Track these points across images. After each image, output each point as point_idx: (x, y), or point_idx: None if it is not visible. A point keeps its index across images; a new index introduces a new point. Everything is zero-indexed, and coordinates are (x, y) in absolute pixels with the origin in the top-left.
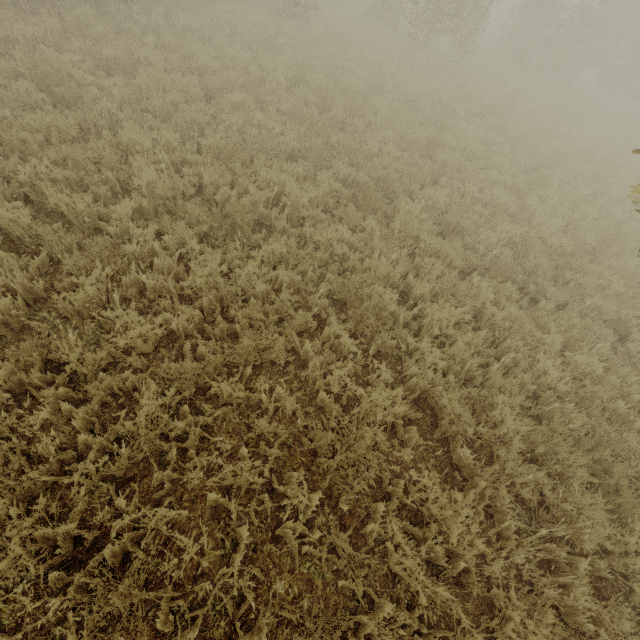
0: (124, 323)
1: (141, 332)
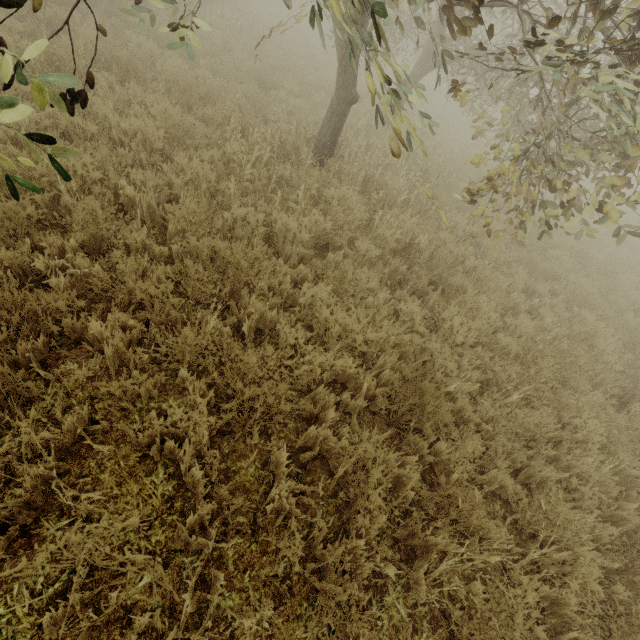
0: None
1: None
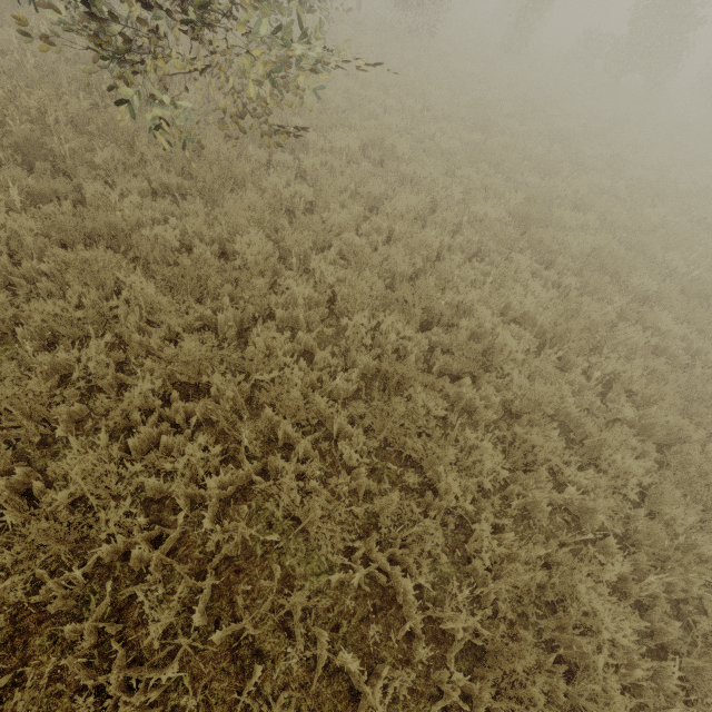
0: (440, 146)
1: (453, 144)
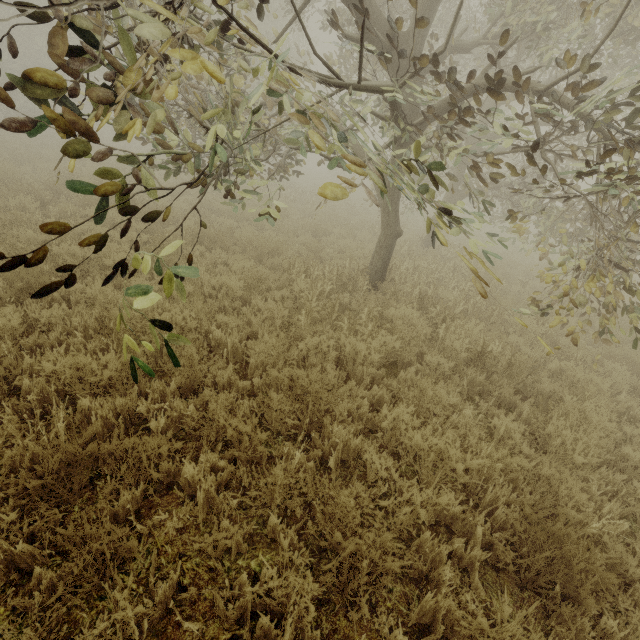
0: None
1: None
